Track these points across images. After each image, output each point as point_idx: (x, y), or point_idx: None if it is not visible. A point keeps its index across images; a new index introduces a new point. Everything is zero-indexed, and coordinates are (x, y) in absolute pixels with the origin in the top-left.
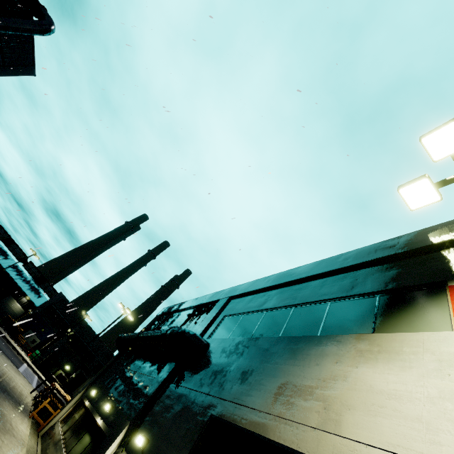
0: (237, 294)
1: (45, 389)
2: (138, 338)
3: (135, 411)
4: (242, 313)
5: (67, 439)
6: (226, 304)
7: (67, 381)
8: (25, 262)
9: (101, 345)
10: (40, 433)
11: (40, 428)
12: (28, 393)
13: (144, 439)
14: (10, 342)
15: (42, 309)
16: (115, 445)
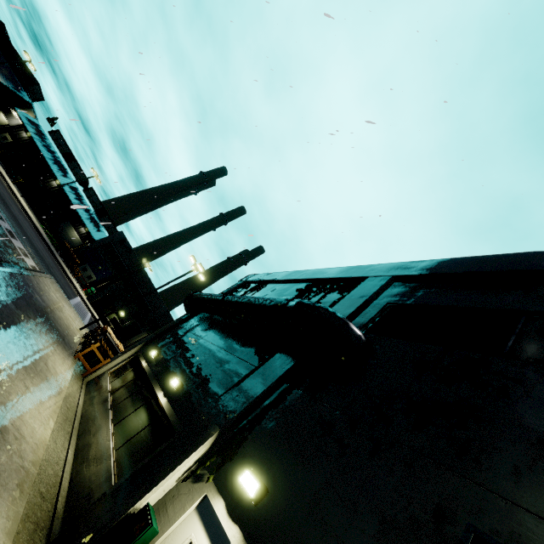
0: (414, 274)
1: (96, 330)
2: (224, 302)
3: (227, 412)
4: (440, 306)
5: (116, 402)
6: (386, 286)
7: (121, 328)
8: (85, 187)
9: (158, 300)
10: (86, 379)
11: (85, 373)
12: (76, 328)
13: (259, 486)
14: (65, 270)
15: (100, 245)
16: (193, 460)
